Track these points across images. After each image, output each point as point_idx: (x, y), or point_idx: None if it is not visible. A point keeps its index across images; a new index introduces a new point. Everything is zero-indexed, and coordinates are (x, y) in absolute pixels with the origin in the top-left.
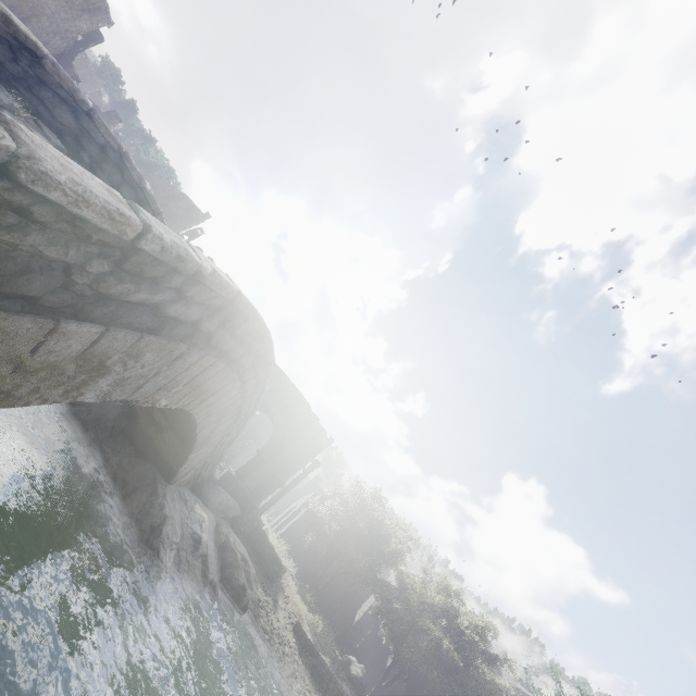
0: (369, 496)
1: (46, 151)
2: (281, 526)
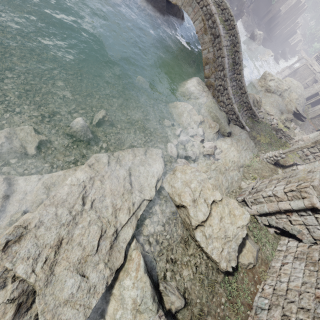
0: None
1: (242, 59)
2: None
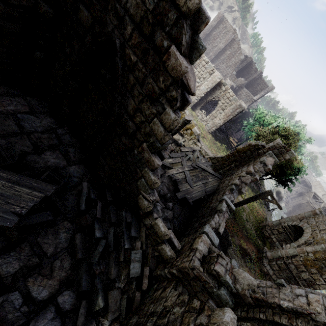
0: (299, 163)
1: None
2: (195, 104)
